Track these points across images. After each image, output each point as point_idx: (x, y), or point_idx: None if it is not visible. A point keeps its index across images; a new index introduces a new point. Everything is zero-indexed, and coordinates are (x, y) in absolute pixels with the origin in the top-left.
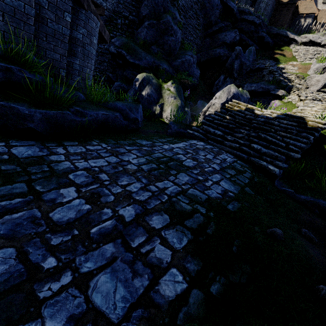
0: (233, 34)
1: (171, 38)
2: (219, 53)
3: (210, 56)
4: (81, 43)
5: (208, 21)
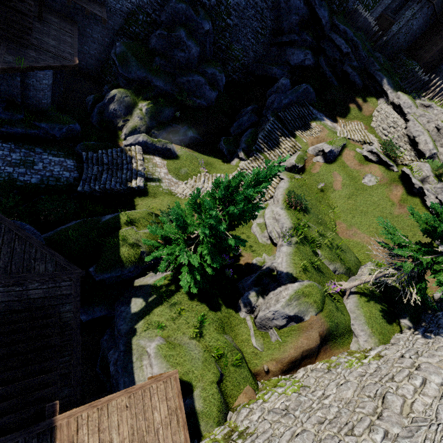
0: (301, 56)
1: (180, 54)
2: (275, 74)
3: (265, 72)
4: (32, 85)
5: (278, 26)
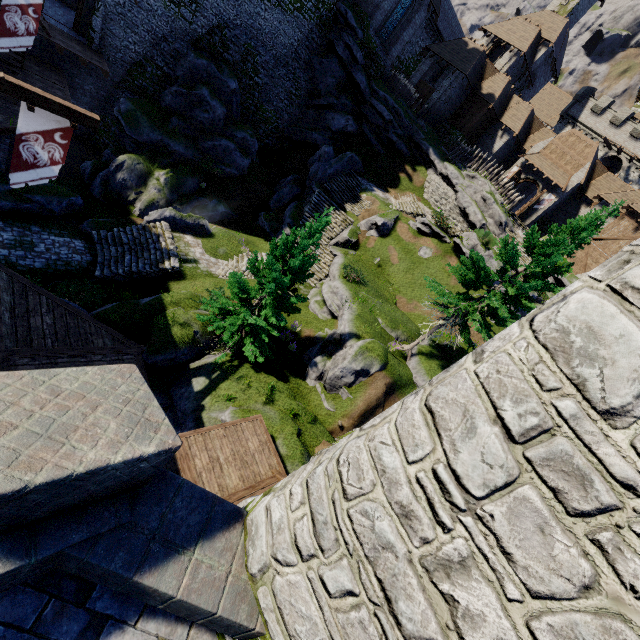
0: (343, 122)
1: (204, 115)
2: (316, 140)
3: (303, 138)
4: None
5: (314, 88)
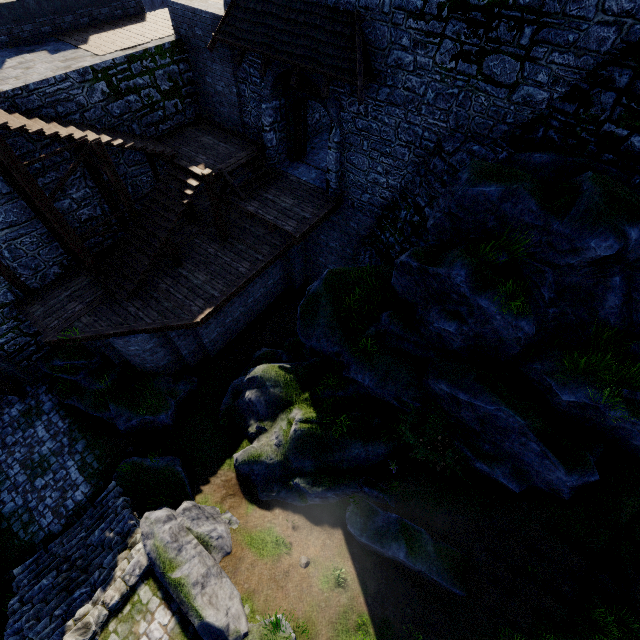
0: None
1: (442, 324)
2: None
3: None
4: (120, 350)
5: None
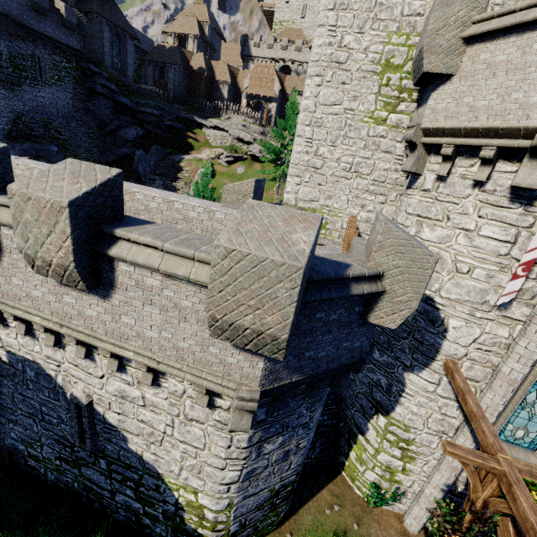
0: (134, 132)
1: None
2: (126, 152)
3: (116, 156)
4: None
5: (100, 122)
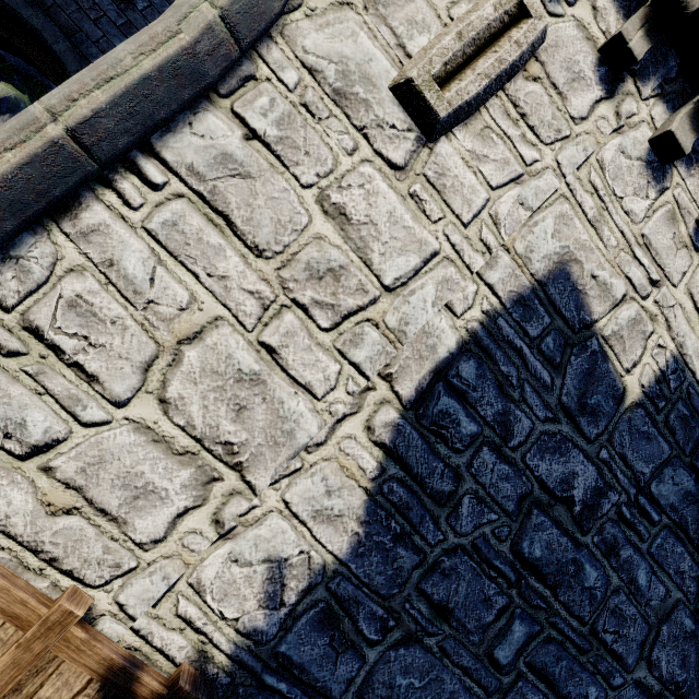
0: None
1: None
2: None
3: None
4: None
5: None
